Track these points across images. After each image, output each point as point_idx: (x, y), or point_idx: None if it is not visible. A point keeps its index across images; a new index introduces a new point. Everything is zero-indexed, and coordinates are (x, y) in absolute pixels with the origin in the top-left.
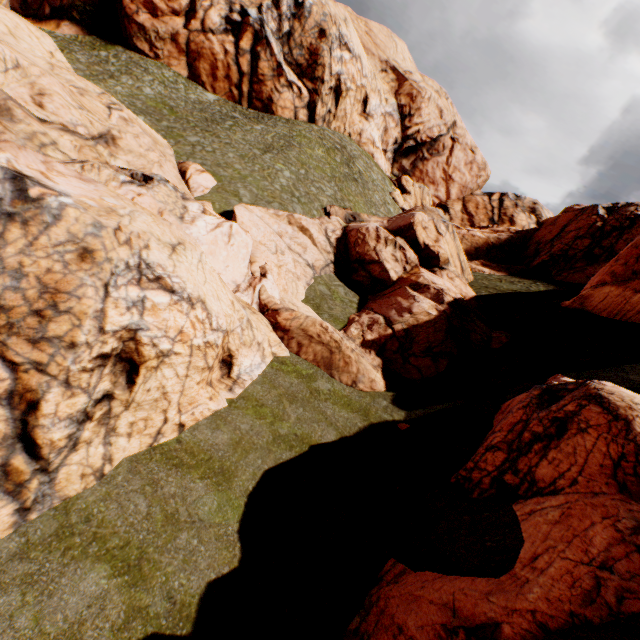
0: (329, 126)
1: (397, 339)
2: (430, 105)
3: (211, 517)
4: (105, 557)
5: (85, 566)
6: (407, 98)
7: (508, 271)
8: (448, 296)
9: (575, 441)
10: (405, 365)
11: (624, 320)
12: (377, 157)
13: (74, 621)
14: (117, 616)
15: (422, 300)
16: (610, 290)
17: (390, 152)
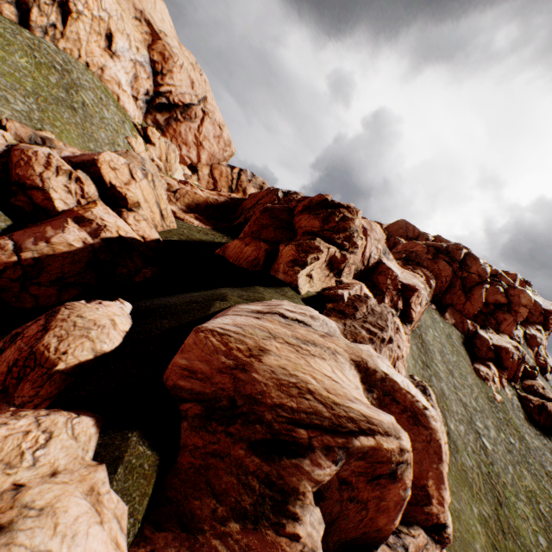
0: (56, 43)
1: (23, 267)
2: (183, 73)
3: None
4: None
5: None
6: (160, 56)
7: (215, 226)
8: (109, 233)
9: (7, 353)
10: (21, 294)
11: (239, 265)
12: (124, 100)
13: None
14: None
15: (71, 232)
16: (237, 243)
17: (142, 101)
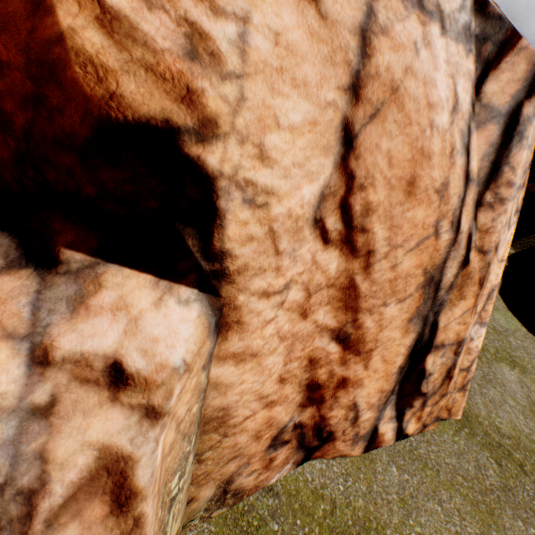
0: None
1: None
2: None
3: (509, 326)
4: (497, 359)
5: (496, 366)
6: None
7: None
8: None
9: None
10: None
11: None
12: None
13: (525, 397)
14: None
15: None
16: None
17: None
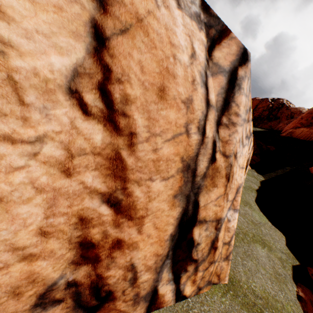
0: None
1: None
2: None
3: (261, 221)
4: (254, 241)
5: (253, 246)
6: None
7: None
8: None
9: None
10: None
11: (310, 140)
12: None
13: (271, 267)
14: (278, 262)
15: None
16: (303, 129)
17: None
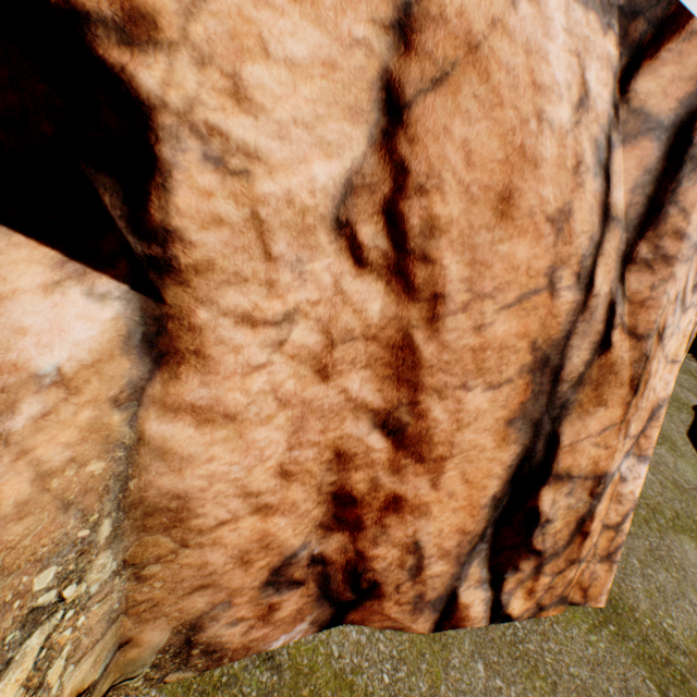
0: None
1: None
2: None
3: None
4: (676, 528)
5: (673, 539)
6: None
7: None
8: None
9: None
10: None
11: None
12: None
13: None
14: None
15: None
16: None
17: None
